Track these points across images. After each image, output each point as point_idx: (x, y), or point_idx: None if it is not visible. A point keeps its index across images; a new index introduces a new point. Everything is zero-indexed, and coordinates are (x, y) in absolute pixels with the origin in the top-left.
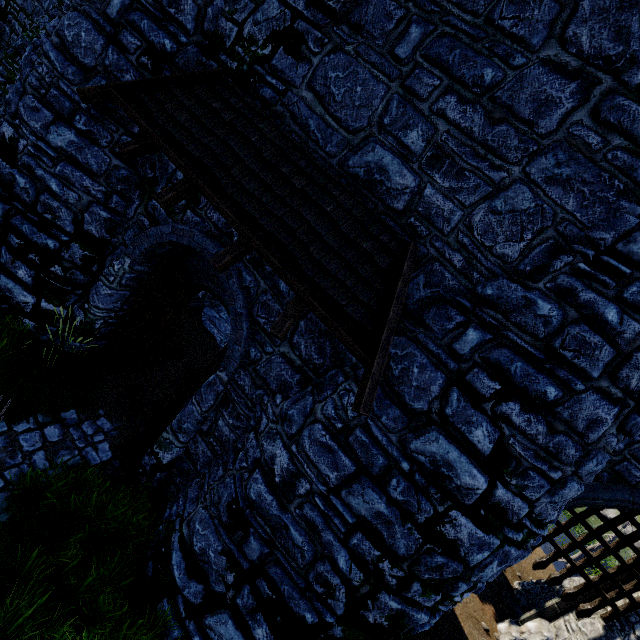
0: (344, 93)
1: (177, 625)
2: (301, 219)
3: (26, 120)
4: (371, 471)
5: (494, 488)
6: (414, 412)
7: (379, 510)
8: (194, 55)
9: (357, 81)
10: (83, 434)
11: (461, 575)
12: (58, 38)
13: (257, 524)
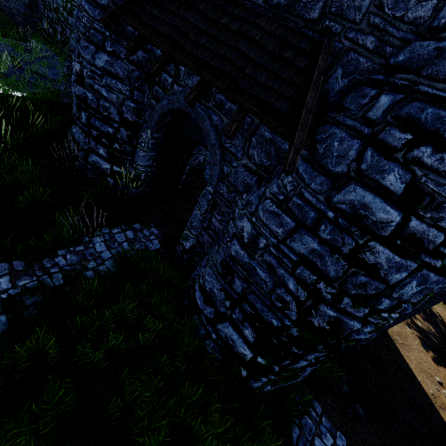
0: None
1: (202, 328)
2: (238, 52)
3: (83, 56)
4: (305, 223)
5: (408, 221)
6: (336, 176)
7: (313, 248)
8: None
9: None
10: (144, 235)
11: (384, 293)
12: None
13: (237, 270)
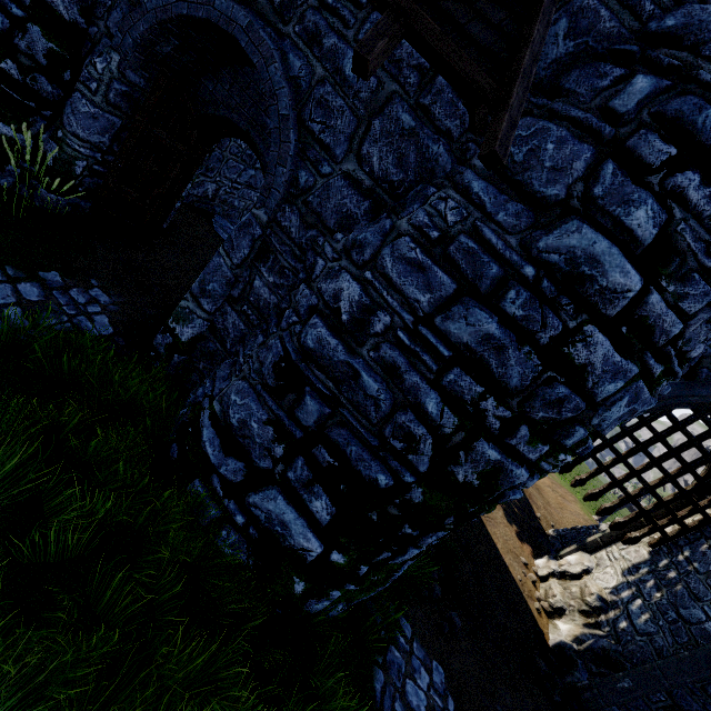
0: None
1: (214, 505)
2: None
3: None
4: (480, 285)
5: (646, 294)
6: (544, 204)
7: (488, 332)
8: None
9: None
10: (72, 301)
11: (580, 417)
12: None
13: (316, 379)
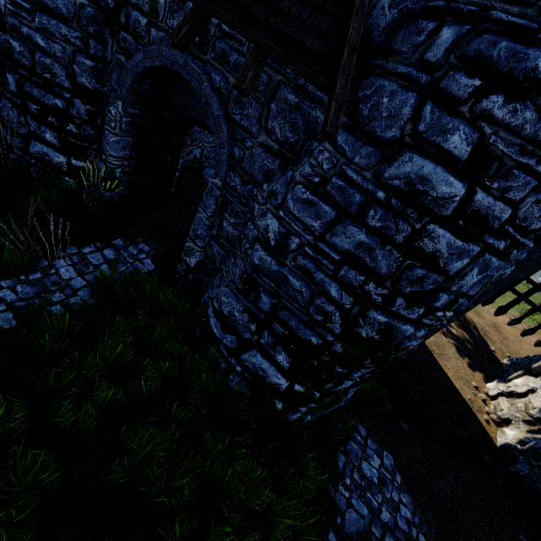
0: None
1: (223, 361)
2: None
3: None
4: (349, 210)
5: (473, 195)
6: (386, 144)
7: (360, 241)
8: None
9: None
10: (130, 254)
11: (441, 287)
12: None
13: (264, 283)
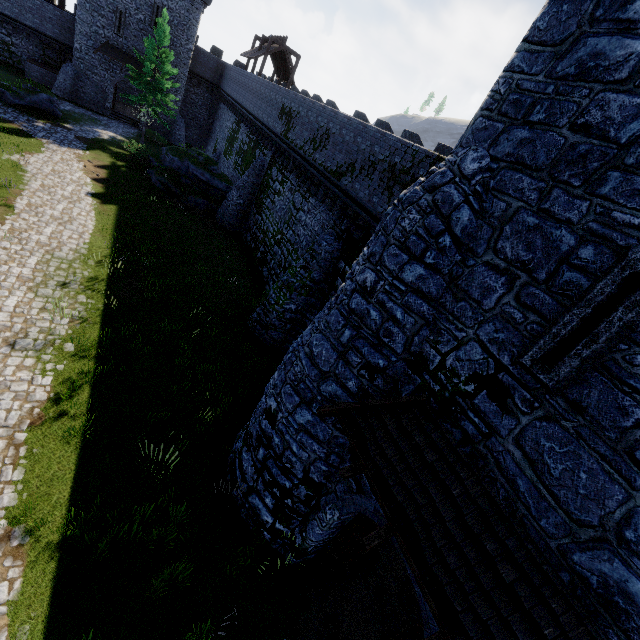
0: (562, 470)
1: None
2: (510, 632)
3: (284, 401)
4: None
5: None
6: None
7: None
8: (401, 367)
9: (580, 465)
10: None
11: None
12: (308, 348)
13: None
